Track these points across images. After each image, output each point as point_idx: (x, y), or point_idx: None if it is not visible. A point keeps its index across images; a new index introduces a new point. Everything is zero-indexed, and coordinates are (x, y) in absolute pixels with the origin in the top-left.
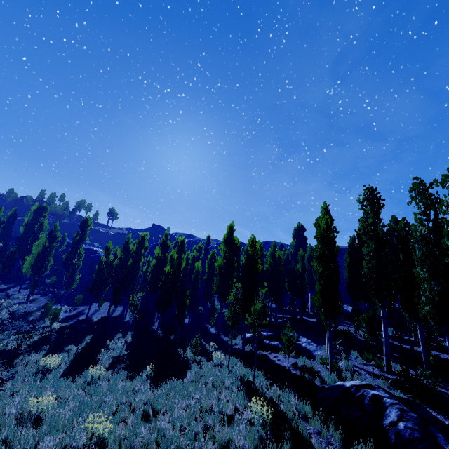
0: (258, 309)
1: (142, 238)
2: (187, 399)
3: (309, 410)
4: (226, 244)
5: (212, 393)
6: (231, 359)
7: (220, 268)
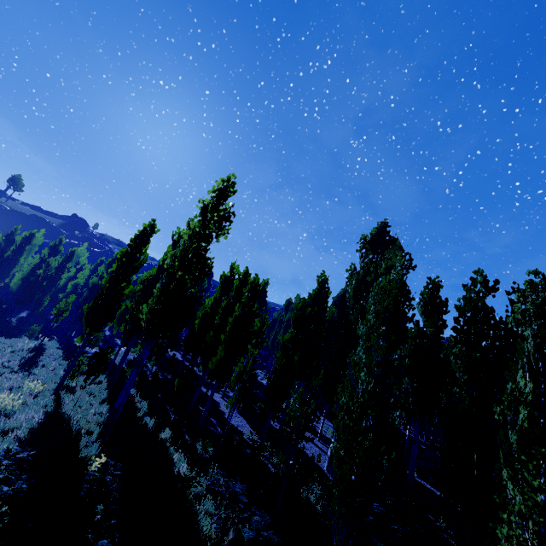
0: (61, 307)
1: (30, 235)
2: None
3: (61, 354)
4: (108, 267)
5: (15, 342)
6: (54, 342)
7: (93, 285)
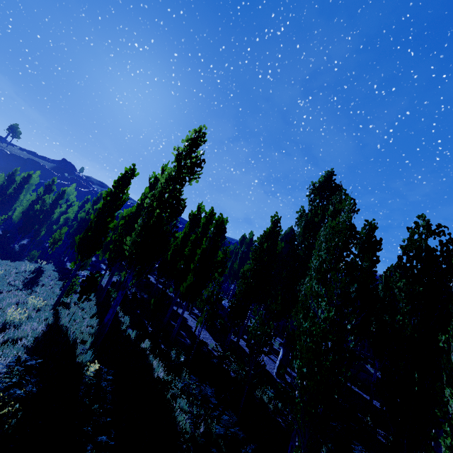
0: (56, 237)
1: (28, 176)
2: (3, 263)
3: (57, 276)
4: (93, 204)
5: (18, 265)
6: (51, 266)
7: (81, 219)
